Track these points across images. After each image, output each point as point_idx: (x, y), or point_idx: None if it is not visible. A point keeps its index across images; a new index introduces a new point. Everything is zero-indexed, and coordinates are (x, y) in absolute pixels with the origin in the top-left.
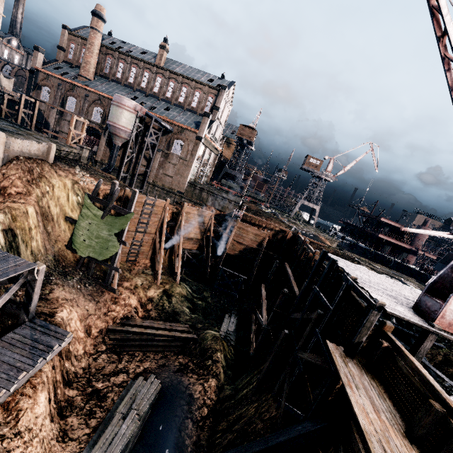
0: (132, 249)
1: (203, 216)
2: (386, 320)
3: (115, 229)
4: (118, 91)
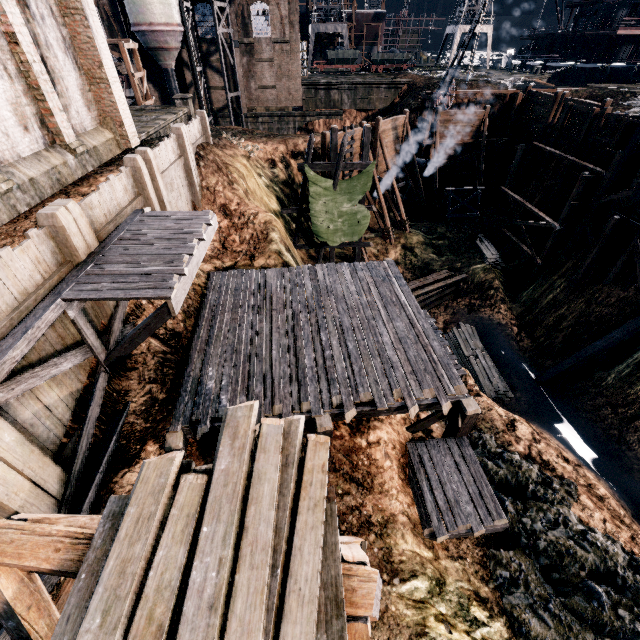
0: None
1: (396, 127)
2: None
3: (356, 196)
4: None
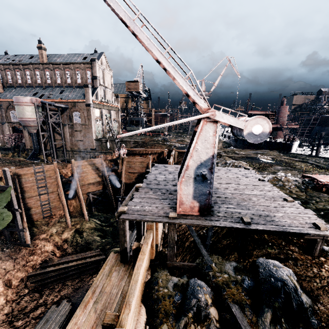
0: (43, 208)
1: (94, 163)
2: None
3: (3, 203)
4: (22, 93)
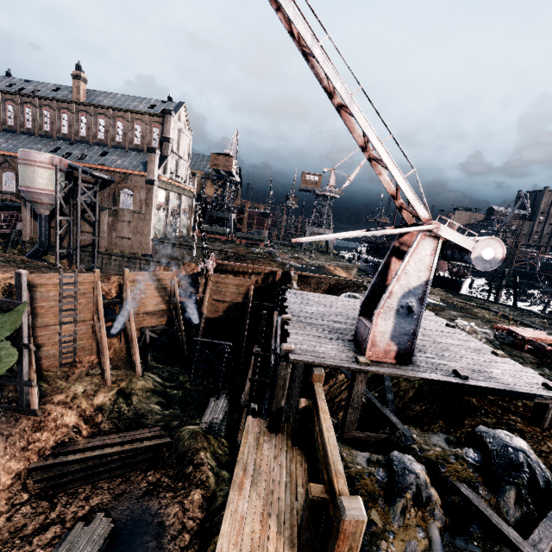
0: (63, 348)
1: (160, 279)
2: (316, 368)
3: (5, 331)
4: (32, 145)
